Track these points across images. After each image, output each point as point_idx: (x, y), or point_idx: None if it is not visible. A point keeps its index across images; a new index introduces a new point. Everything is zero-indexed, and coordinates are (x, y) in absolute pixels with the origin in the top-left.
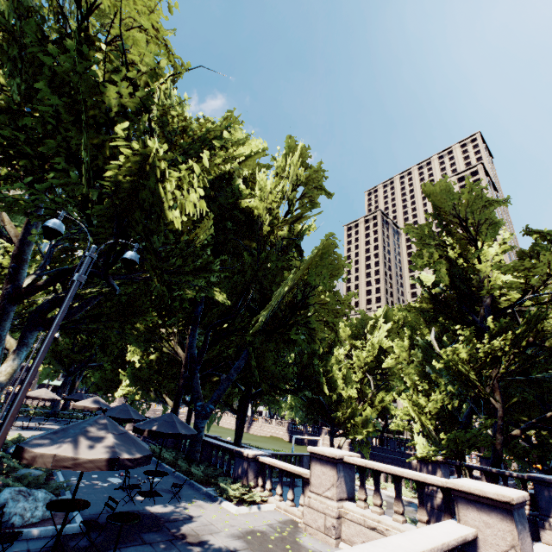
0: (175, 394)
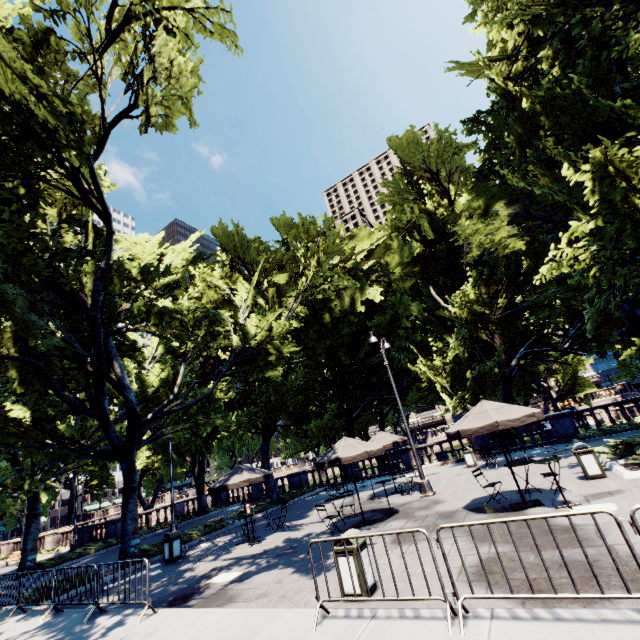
0: (503, 388)
